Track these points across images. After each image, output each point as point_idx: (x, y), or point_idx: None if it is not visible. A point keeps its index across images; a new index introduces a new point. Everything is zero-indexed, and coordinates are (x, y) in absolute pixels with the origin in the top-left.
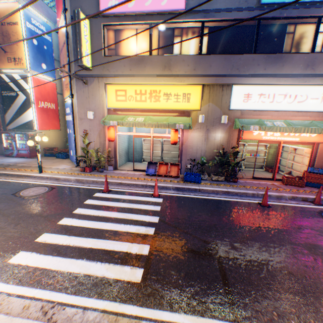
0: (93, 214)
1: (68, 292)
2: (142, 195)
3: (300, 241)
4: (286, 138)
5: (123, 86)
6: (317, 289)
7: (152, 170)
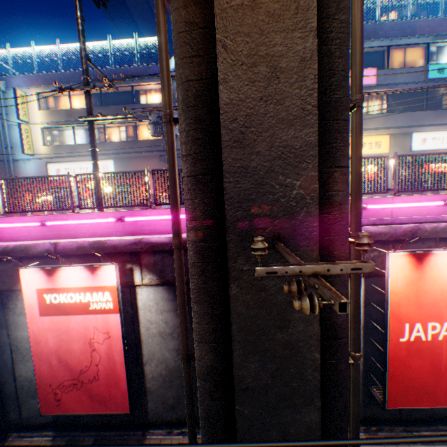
0: None
1: None
2: None
3: None
4: None
5: None
6: None
7: None
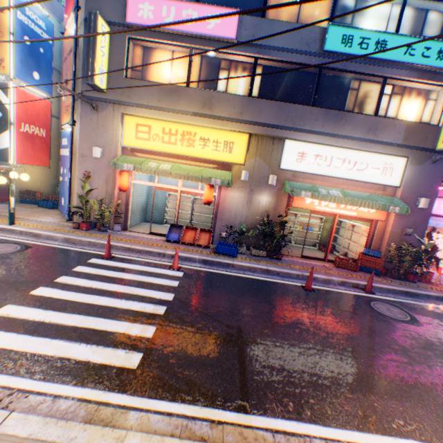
0: (83, 285)
1: (35, 378)
2: (157, 265)
3: (338, 331)
4: (343, 210)
5: (148, 120)
6: (343, 381)
7: (175, 235)
